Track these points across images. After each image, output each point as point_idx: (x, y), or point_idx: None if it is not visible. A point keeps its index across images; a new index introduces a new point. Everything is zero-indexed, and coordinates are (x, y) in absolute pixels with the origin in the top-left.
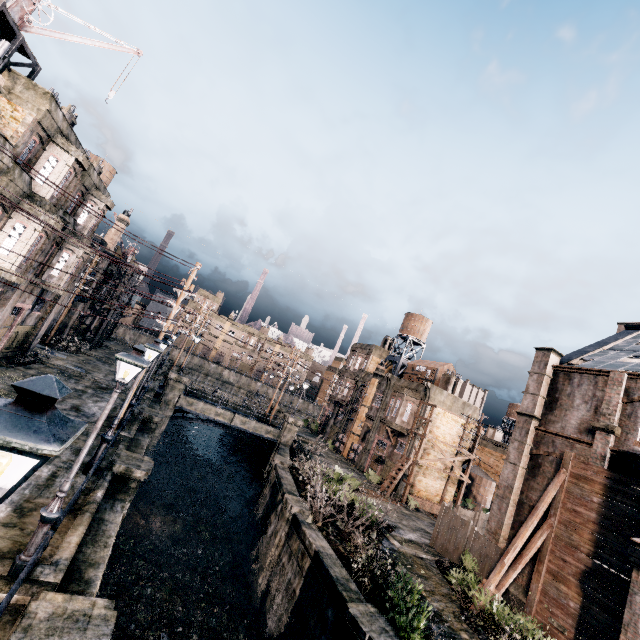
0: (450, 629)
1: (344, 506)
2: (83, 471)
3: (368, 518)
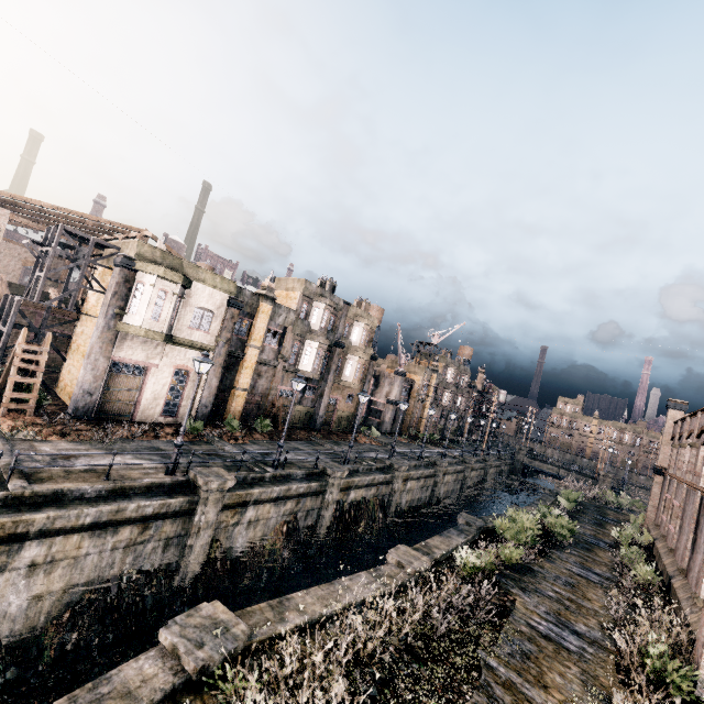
0: (603, 513)
1: (604, 500)
2: (473, 456)
3: (605, 497)
